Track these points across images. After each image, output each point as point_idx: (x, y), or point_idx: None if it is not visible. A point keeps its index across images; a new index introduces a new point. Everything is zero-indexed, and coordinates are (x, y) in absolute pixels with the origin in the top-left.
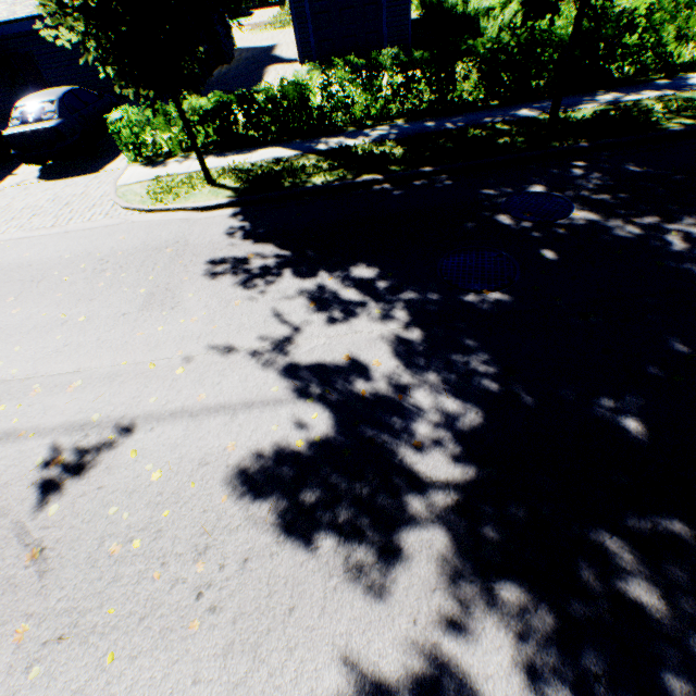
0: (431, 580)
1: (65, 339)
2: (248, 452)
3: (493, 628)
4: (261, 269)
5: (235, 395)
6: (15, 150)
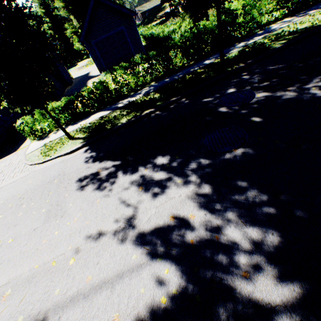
0: None
1: (0, 259)
2: (129, 320)
3: None
4: (106, 176)
5: (110, 270)
6: None
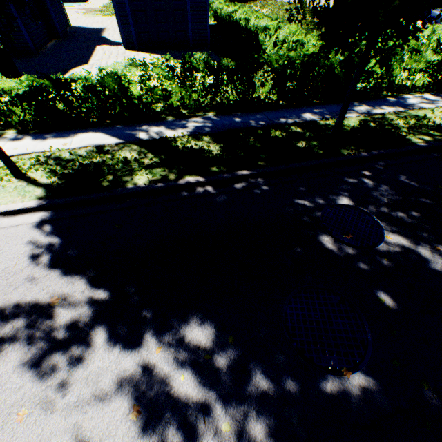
0: None
1: None
2: None
3: None
4: (66, 328)
5: None
6: None
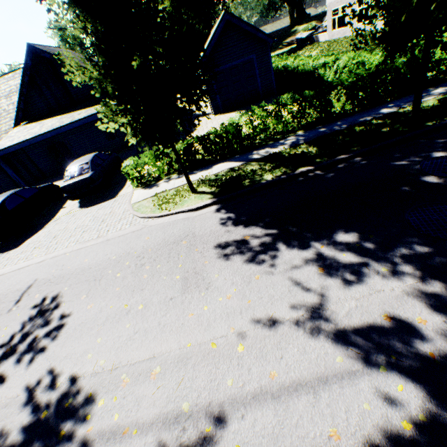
0: None
1: (133, 327)
2: (356, 441)
3: None
4: (260, 246)
5: (303, 369)
6: (67, 194)
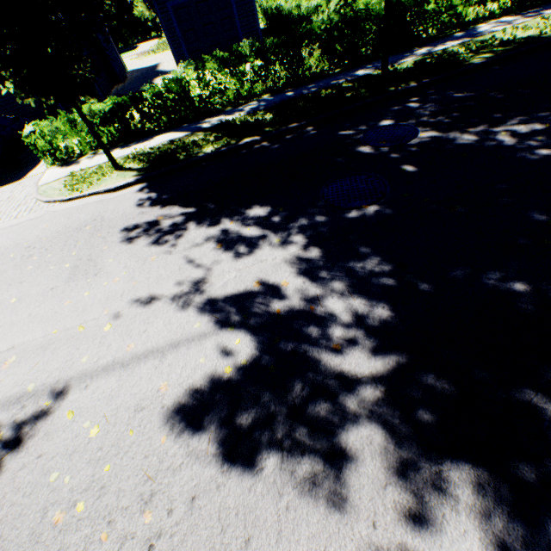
0: (379, 476)
1: None
2: (181, 389)
3: (452, 513)
4: (170, 227)
5: (161, 338)
6: None
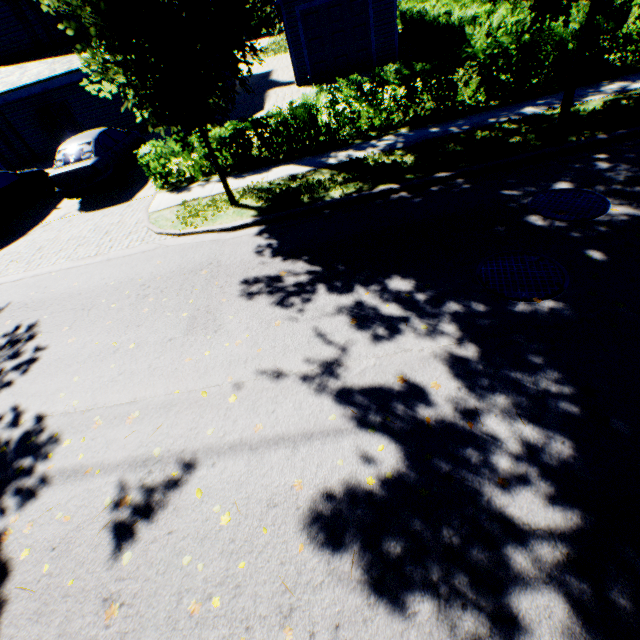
0: None
1: (119, 368)
2: (317, 492)
3: None
4: (295, 286)
5: (292, 424)
6: (59, 188)
